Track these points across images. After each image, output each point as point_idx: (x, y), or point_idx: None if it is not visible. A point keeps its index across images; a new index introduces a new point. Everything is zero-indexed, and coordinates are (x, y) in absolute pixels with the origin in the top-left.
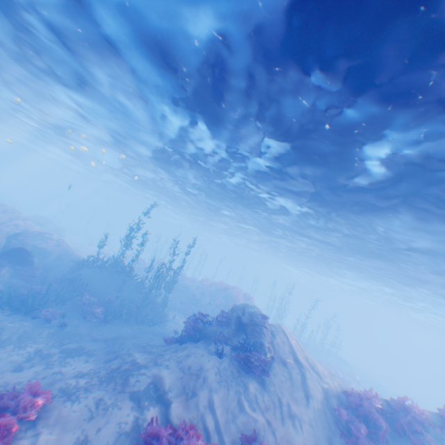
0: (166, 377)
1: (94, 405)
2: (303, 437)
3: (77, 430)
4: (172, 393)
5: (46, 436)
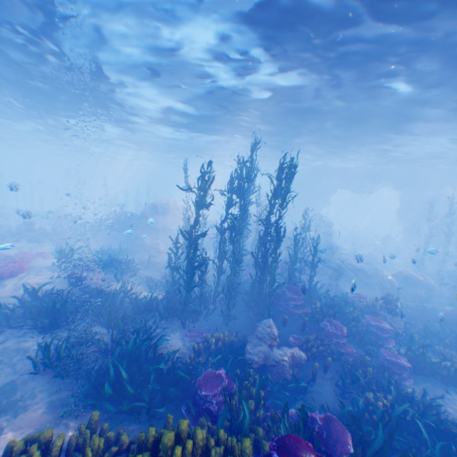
0: None
1: None
2: None
3: None
4: None
5: None
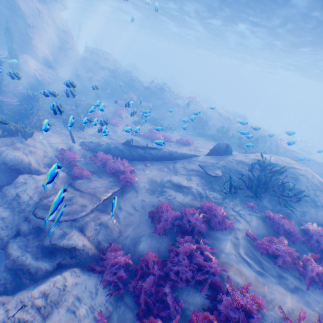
0: None
1: None
2: None
3: None
4: None
5: None
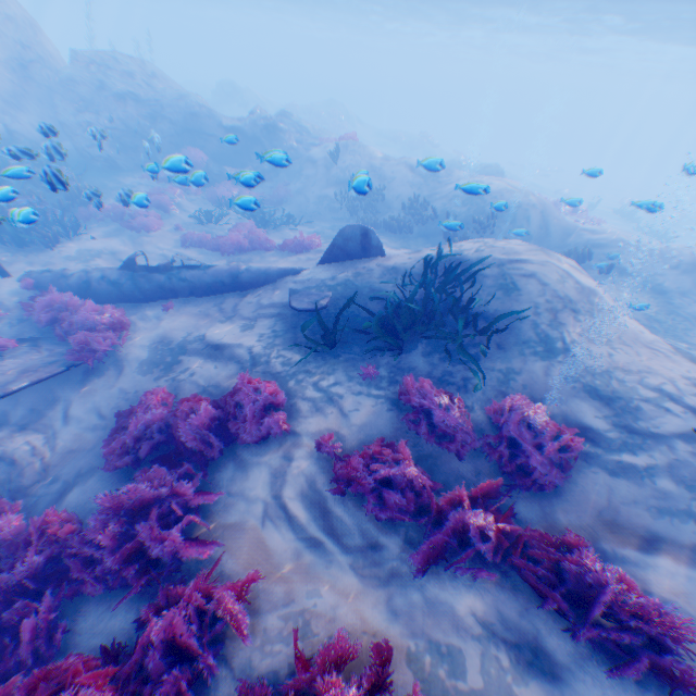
0: None
1: None
2: None
3: None
4: None
5: None
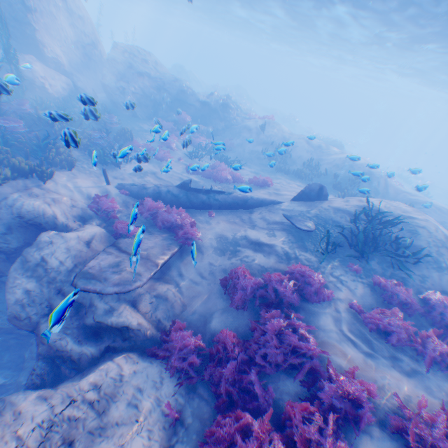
0: None
1: None
2: None
3: None
4: None
5: None
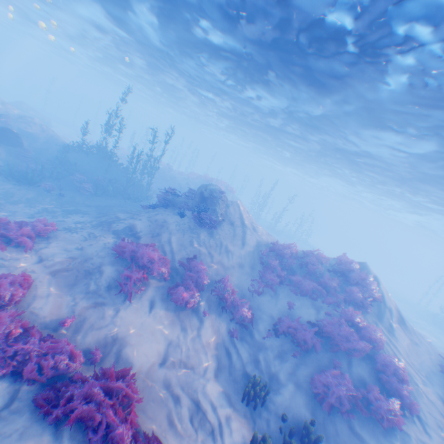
0: (139, 225)
1: (87, 235)
2: (232, 262)
3: (76, 244)
4: (143, 234)
5: (57, 244)
